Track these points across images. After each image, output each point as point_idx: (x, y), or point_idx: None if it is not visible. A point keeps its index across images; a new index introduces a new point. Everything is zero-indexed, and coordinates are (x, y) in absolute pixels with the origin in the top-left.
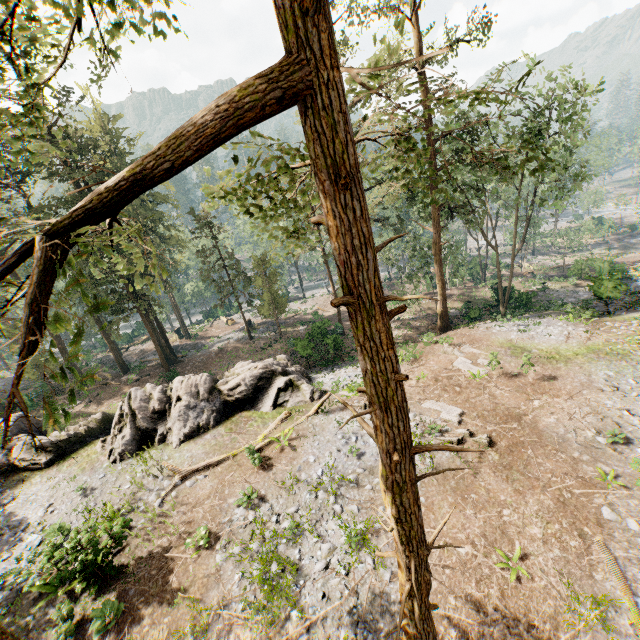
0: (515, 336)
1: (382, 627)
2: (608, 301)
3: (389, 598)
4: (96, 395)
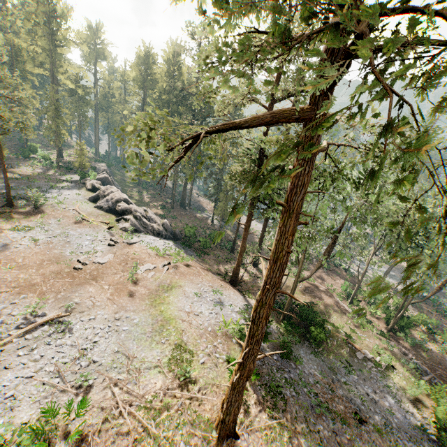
0: (188, 290)
1: (0, 246)
2: (318, 383)
3: (9, 247)
4: (154, 197)
